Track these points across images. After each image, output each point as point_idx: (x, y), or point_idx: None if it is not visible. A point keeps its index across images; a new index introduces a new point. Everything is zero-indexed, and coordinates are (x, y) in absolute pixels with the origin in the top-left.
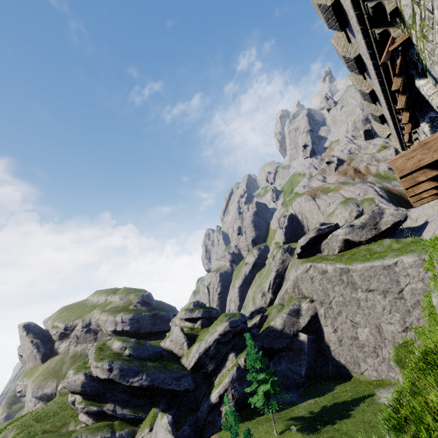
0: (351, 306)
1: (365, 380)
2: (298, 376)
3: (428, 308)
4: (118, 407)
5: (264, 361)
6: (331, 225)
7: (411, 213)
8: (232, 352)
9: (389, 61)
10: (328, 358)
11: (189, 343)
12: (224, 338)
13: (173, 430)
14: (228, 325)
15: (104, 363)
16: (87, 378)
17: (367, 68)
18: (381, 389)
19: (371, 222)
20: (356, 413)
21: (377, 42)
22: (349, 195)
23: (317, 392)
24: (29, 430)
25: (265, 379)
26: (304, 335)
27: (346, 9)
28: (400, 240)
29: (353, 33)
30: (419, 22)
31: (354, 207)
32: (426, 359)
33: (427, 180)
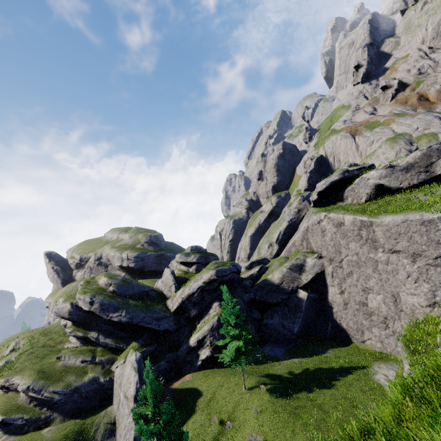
0: (365, 268)
1: (366, 349)
2: (290, 332)
3: None
4: (101, 336)
5: (242, 316)
6: (364, 166)
7: None
8: (216, 301)
9: None
10: (328, 319)
11: (179, 286)
12: (209, 286)
13: (140, 367)
14: (215, 274)
15: (86, 296)
16: (73, 307)
17: None
18: (382, 363)
19: (422, 162)
20: (340, 385)
21: None
22: (402, 130)
23: (307, 352)
24: (33, 342)
25: (239, 335)
26: (304, 293)
27: None
28: None
29: None
30: None
31: (404, 146)
32: None
33: None
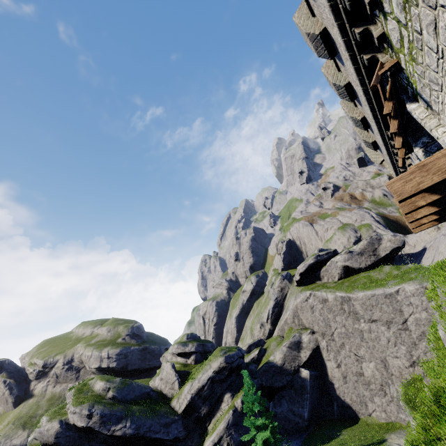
0: (354, 338)
1: (374, 423)
2: (301, 418)
3: (434, 341)
4: None
5: (263, 402)
6: (330, 251)
7: (409, 239)
8: (228, 392)
9: (379, 85)
10: (332, 397)
11: (181, 381)
12: (219, 376)
13: None
14: (224, 360)
15: (83, 408)
16: (63, 426)
17: (357, 95)
18: (391, 433)
19: (369, 248)
20: None
21: (366, 68)
22: (346, 221)
23: (322, 438)
24: None
25: (264, 424)
26: (306, 371)
27: (334, 37)
28: (400, 267)
29: (342, 61)
30: (408, 45)
31: (351, 233)
32: (438, 402)
33: (427, 204)
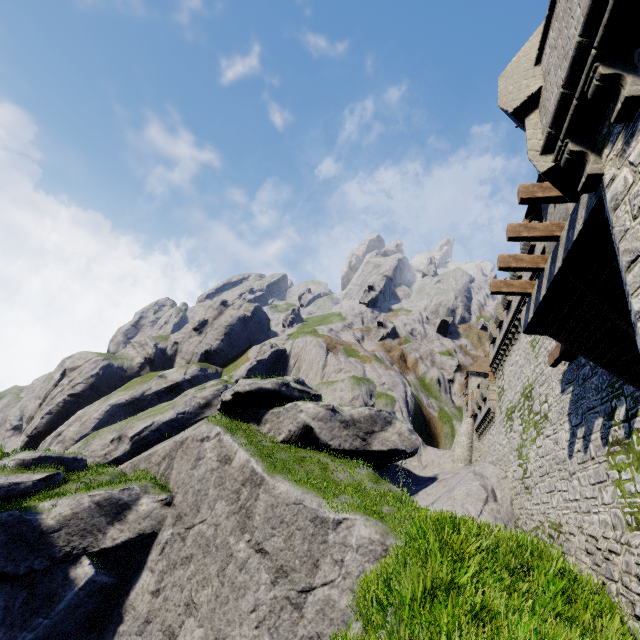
0: (213, 559)
1: None
2: None
3: None
4: None
5: None
6: (309, 391)
7: (425, 453)
8: None
9: None
10: None
11: None
12: None
13: None
14: None
15: None
16: None
17: None
18: None
19: (366, 424)
20: None
21: None
22: (372, 376)
23: None
24: None
25: None
26: (89, 569)
27: None
28: (382, 482)
29: None
30: None
31: (364, 394)
32: None
33: None
